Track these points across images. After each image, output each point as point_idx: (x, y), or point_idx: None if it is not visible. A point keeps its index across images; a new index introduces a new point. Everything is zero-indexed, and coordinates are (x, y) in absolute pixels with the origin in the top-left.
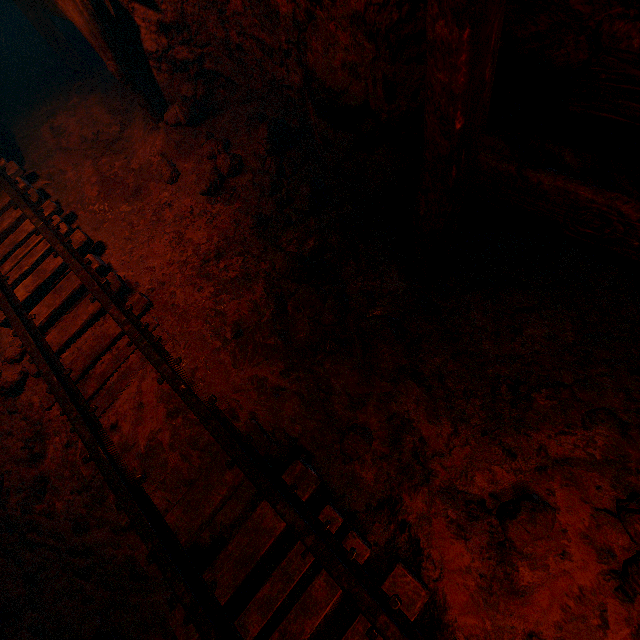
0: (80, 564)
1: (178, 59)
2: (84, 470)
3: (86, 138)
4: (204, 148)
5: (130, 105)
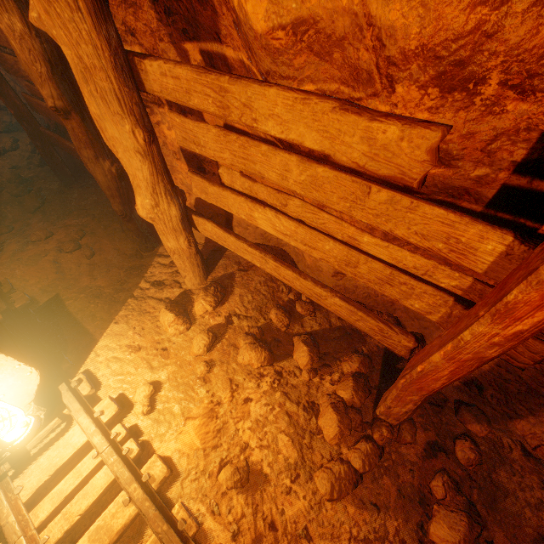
0: None
1: (2, 105)
2: None
3: None
4: (4, 140)
5: None
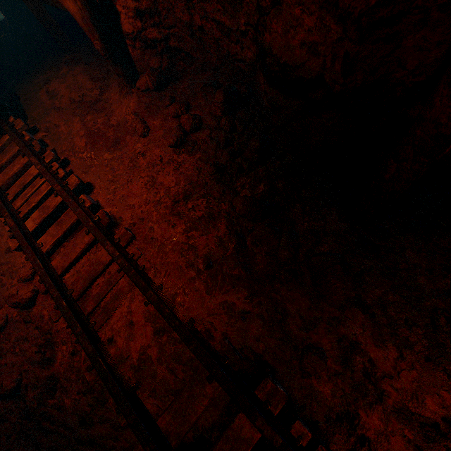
0: (86, 450)
1: (149, 38)
2: (87, 376)
3: (74, 100)
4: (170, 109)
5: (107, 74)
